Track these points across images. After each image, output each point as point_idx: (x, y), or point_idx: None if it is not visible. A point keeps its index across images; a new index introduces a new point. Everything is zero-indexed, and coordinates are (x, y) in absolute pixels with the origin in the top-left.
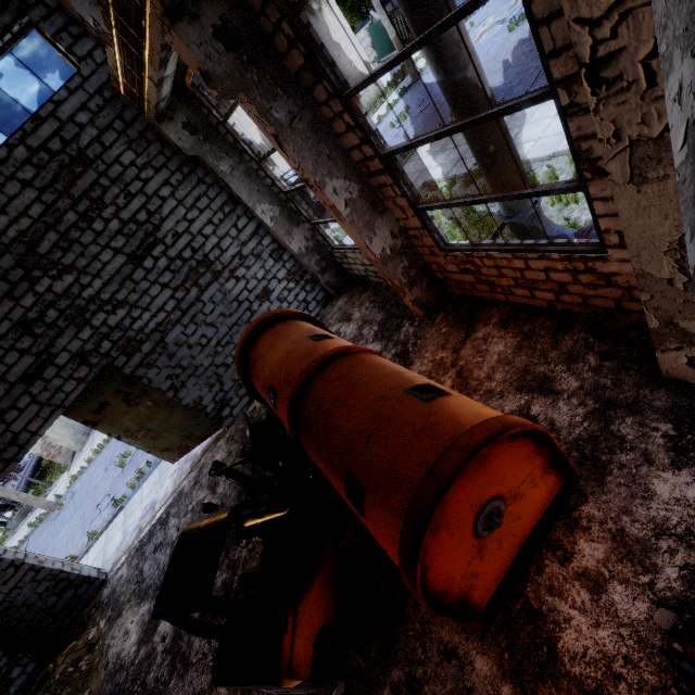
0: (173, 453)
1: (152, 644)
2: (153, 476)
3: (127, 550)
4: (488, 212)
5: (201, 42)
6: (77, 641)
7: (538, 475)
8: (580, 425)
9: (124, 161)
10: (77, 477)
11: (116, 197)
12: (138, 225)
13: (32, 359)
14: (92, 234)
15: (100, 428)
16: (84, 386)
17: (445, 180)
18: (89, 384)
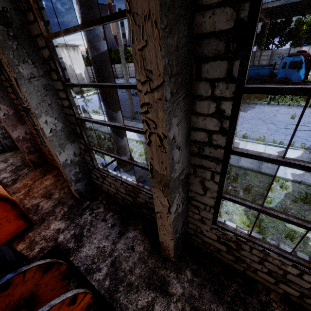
0: None
1: None
2: None
3: None
4: None
5: None
6: None
7: (12, 218)
8: (49, 208)
9: None
10: None
11: None
12: None
13: None
14: None
15: None
16: None
17: None
18: None
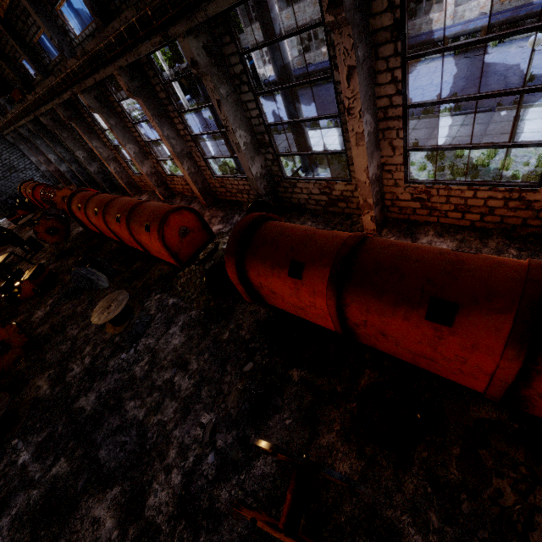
0: None
1: None
2: None
3: None
4: None
5: (16, 135)
6: None
7: None
8: None
9: None
10: None
11: None
12: None
13: None
14: None
15: None
16: None
17: None
18: None
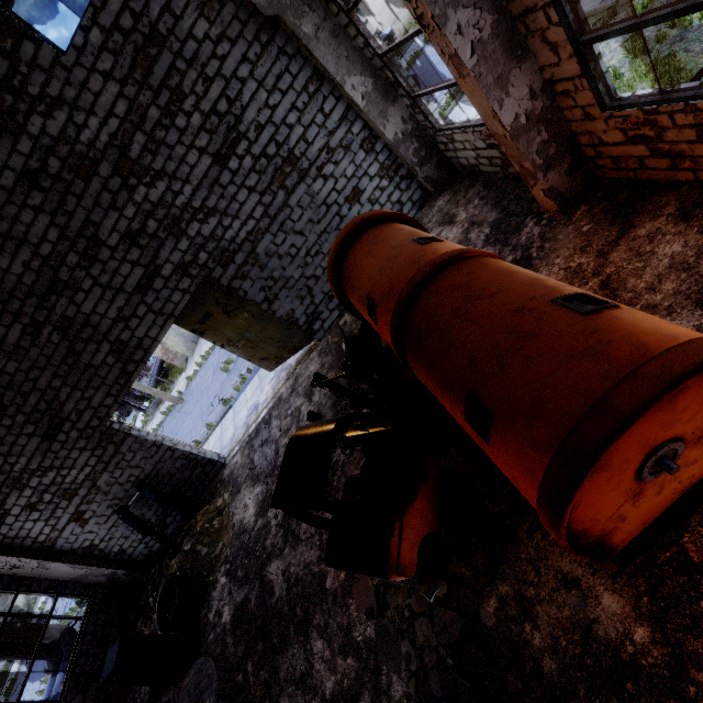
0: (270, 362)
1: (267, 518)
2: (254, 381)
3: (239, 441)
4: (671, 49)
5: None
6: (209, 506)
7: None
8: None
9: (197, 34)
10: (192, 378)
11: (194, 83)
12: (219, 117)
13: (142, 271)
14: (176, 132)
15: (206, 337)
16: (188, 297)
17: (599, 13)
18: (192, 296)
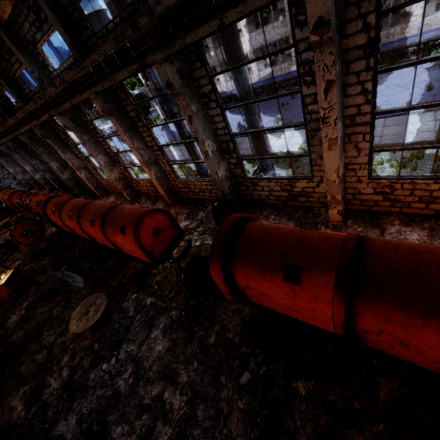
0: None
1: None
2: None
3: None
4: None
5: None
6: None
7: None
8: None
9: None
10: None
11: None
12: None
13: None
14: None
15: None
16: None
17: None
18: None
